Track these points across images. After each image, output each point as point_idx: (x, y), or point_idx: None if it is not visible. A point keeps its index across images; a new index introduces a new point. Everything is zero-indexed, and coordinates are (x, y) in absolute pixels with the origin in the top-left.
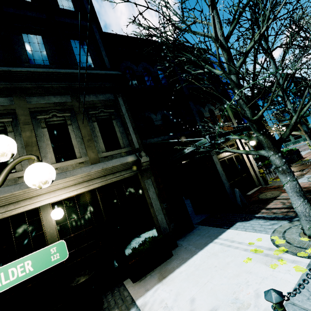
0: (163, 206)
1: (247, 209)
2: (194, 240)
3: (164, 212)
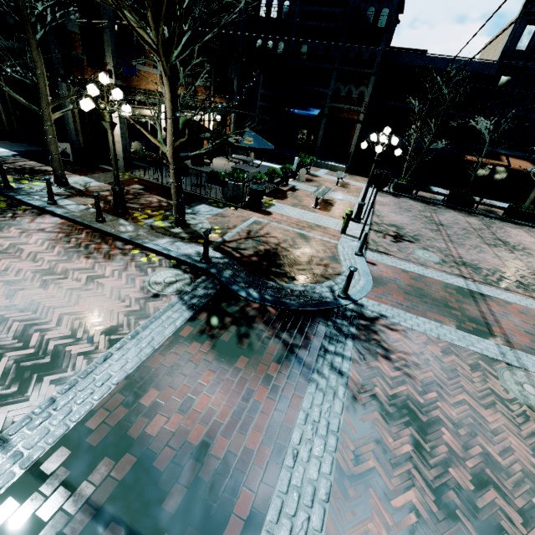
0: (3, 110)
1: (46, 159)
2: (13, 146)
3: (4, 115)
